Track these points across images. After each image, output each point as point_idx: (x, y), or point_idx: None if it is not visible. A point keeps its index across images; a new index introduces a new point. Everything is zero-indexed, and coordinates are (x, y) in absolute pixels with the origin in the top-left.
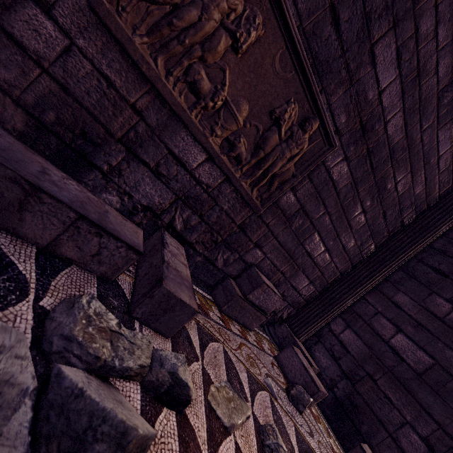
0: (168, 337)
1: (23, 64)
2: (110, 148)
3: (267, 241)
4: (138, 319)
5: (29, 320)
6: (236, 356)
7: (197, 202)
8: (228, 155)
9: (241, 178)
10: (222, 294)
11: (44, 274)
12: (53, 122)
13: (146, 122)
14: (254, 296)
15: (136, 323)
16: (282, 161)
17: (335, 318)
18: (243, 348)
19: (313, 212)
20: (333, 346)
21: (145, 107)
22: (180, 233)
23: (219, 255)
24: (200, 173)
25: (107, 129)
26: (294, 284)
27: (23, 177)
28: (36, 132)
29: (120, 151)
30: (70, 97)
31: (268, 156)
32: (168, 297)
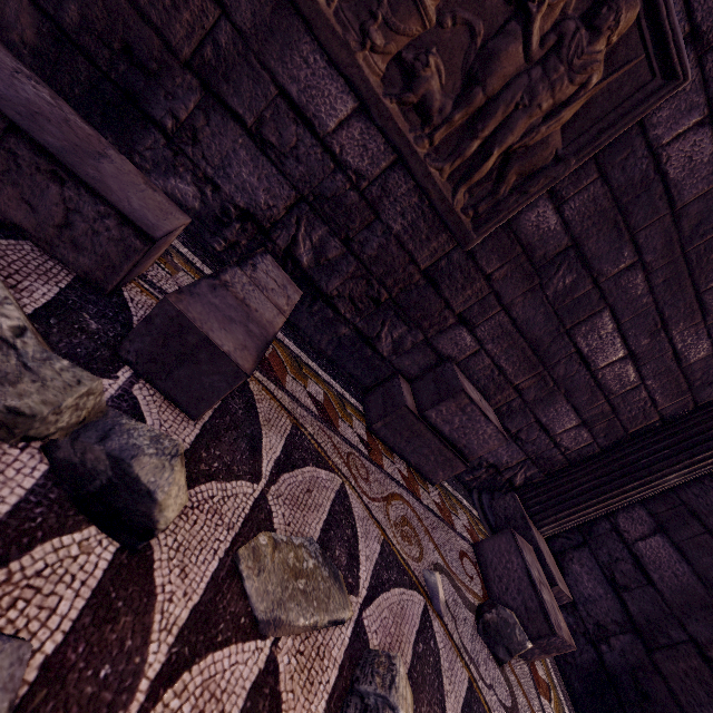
0: (194, 419)
1: None
2: (174, 83)
3: (487, 315)
4: (132, 365)
5: None
6: (370, 509)
7: (338, 209)
8: (402, 100)
9: (428, 159)
10: (379, 402)
11: None
12: (77, 25)
13: (232, 20)
14: (440, 415)
15: (126, 371)
16: (528, 115)
17: (632, 508)
18: (395, 503)
19: (604, 260)
20: (616, 561)
21: None
22: (307, 274)
23: (384, 329)
24: (343, 143)
25: (165, 40)
26: (543, 419)
27: None
28: (55, 48)
29: (191, 88)
30: None
31: (494, 103)
32: (181, 327)
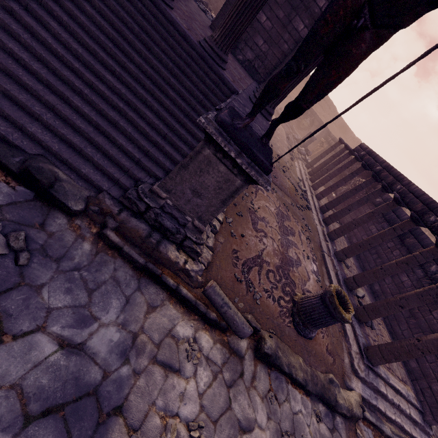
0: None
1: None
2: None
3: None
4: None
5: None
6: None
7: None
8: None
9: None
10: None
11: None
12: None
13: None
14: None
15: None
16: None
17: None
18: None
19: None
20: None
21: None
22: None
23: None
24: None
25: None
26: None
27: None
28: None
29: None
30: None
31: None
32: None
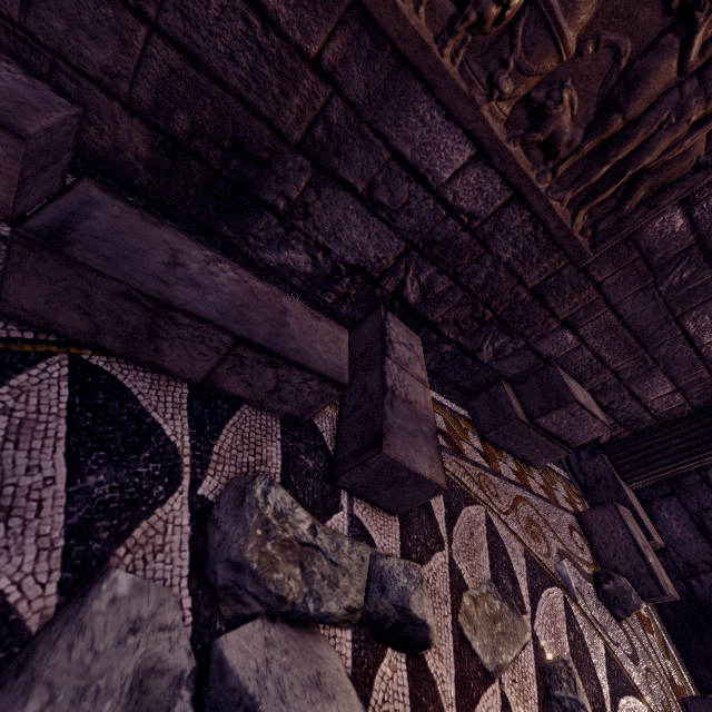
0: (393, 514)
1: (118, 24)
2: (285, 167)
3: (592, 316)
4: (345, 489)
5: (185, 527)
6: (508, 525)
7: (447, 250)
8: (526, 140)
9: (549, 192)
10: (487, 411)
11: (201, 434)
12: (188, 132)
13: (344, 95)
14: (549, 420)
15: (343, 496)
16: (672, 132)
17: None
18: (519, 507)
19: None
20: (706, 510)
21: (340, 61)
22: (414, 309)
23: (486, 342)
24: (457, 190)
25: (274, 129)
26: (636, 391)
27: (139, 289)
28: (168, 158)
29: (302, 168)
30: (203, 74)
31: (634, 127)
32: (393, 468)
